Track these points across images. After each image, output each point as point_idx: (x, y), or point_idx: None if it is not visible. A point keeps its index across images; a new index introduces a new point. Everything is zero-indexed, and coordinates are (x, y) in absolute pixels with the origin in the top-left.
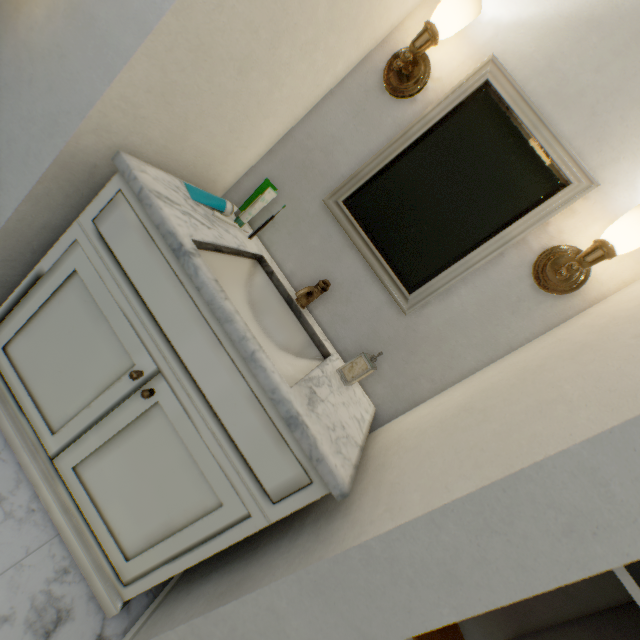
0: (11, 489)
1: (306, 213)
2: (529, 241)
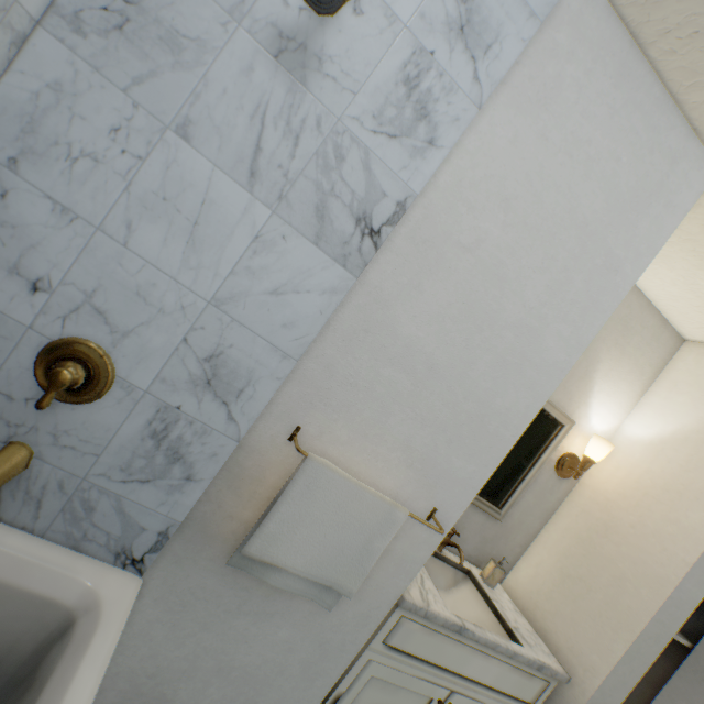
0: None
1: None
2: (551, 456)
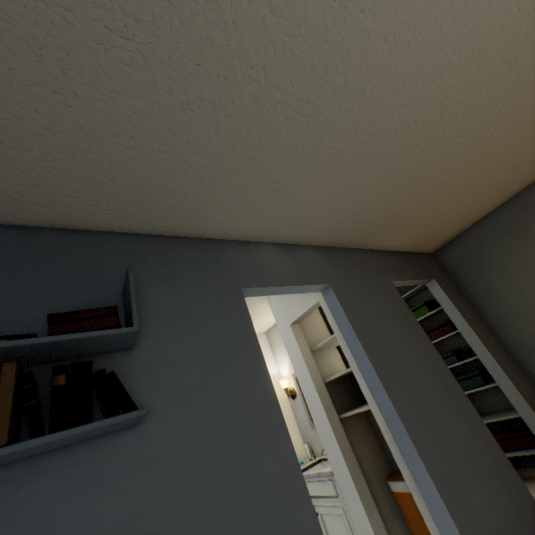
0: None
1: (315, 436)
2: None
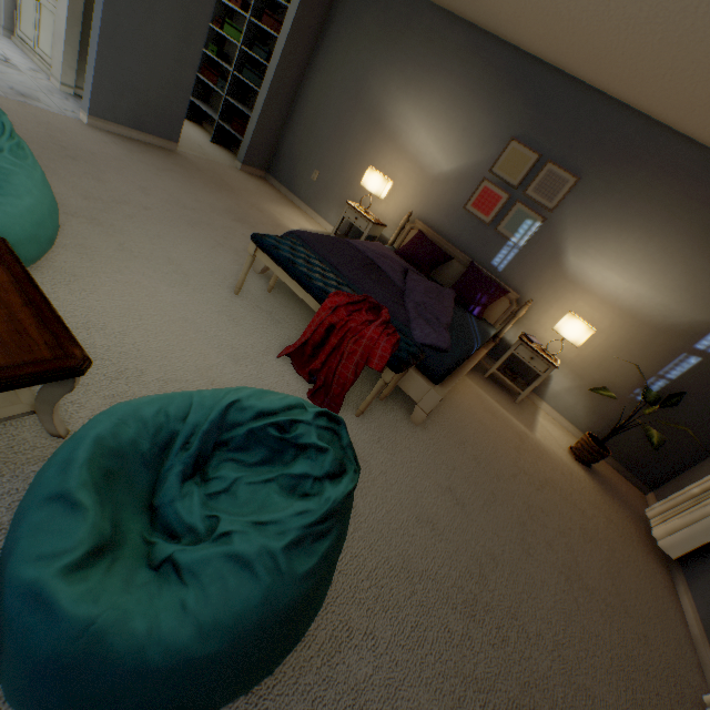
0: (27, 59)
1: None
2: None
